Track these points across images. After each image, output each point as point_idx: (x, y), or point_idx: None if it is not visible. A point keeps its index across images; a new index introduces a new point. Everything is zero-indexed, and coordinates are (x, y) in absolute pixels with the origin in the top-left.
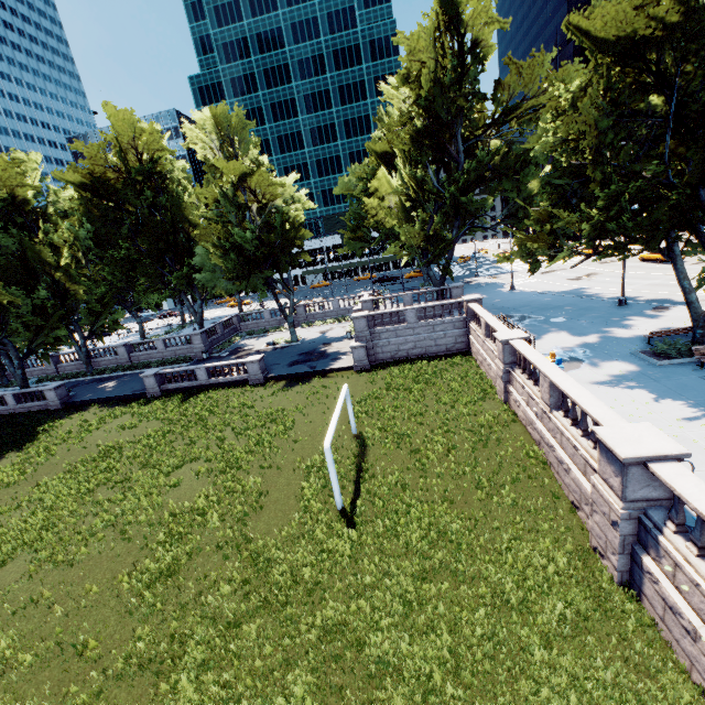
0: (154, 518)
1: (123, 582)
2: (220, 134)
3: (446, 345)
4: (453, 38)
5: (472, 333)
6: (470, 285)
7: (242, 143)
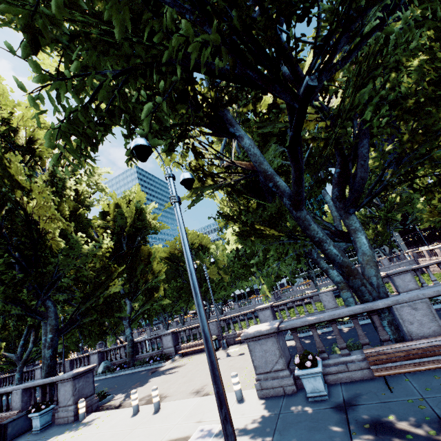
0: None
1: None
2: None
3: None
4: None
5: (420, 263)
6: None
7: None
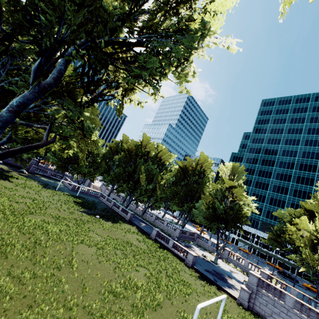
0: (125, 273)
1: (104, 282)
2: (231, 172)
3: None
4: None
5: None
6: None
7: (238, 177)
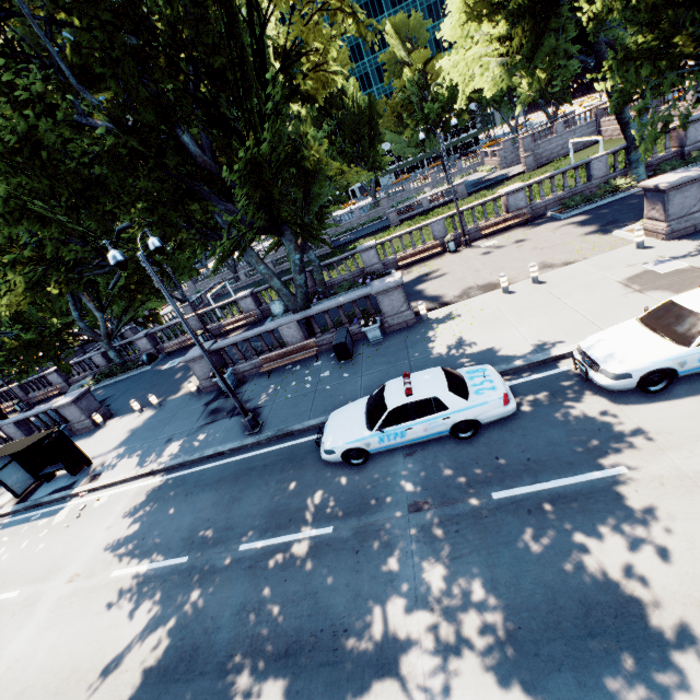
0: None
1: None
2: (400, 39)
3: (583, 142)
4: None
5: (603, 125)
6: None
7: (420, 40)
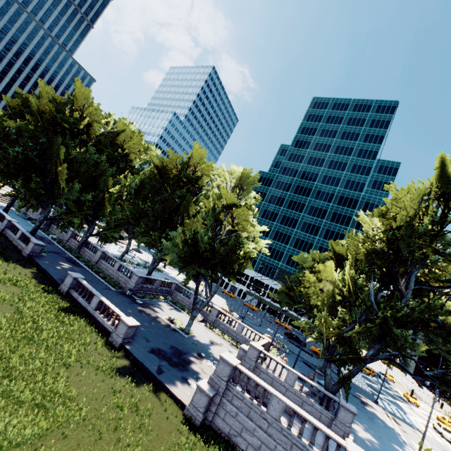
0: None
1: None
2: (239, 181)
3: None
4: (439, 205)
5: None
6: (365, 409)
7: (246, 190)
